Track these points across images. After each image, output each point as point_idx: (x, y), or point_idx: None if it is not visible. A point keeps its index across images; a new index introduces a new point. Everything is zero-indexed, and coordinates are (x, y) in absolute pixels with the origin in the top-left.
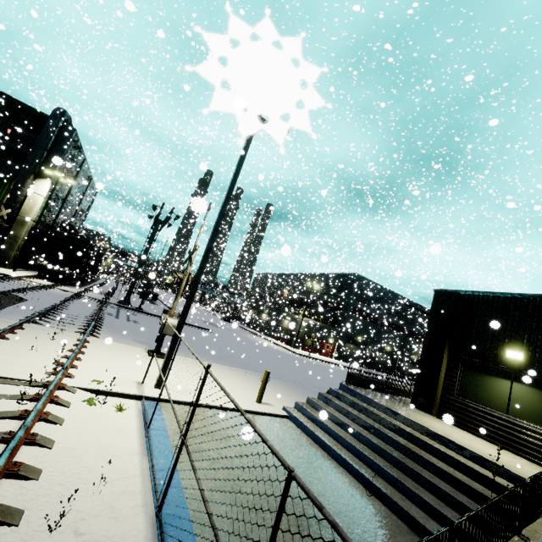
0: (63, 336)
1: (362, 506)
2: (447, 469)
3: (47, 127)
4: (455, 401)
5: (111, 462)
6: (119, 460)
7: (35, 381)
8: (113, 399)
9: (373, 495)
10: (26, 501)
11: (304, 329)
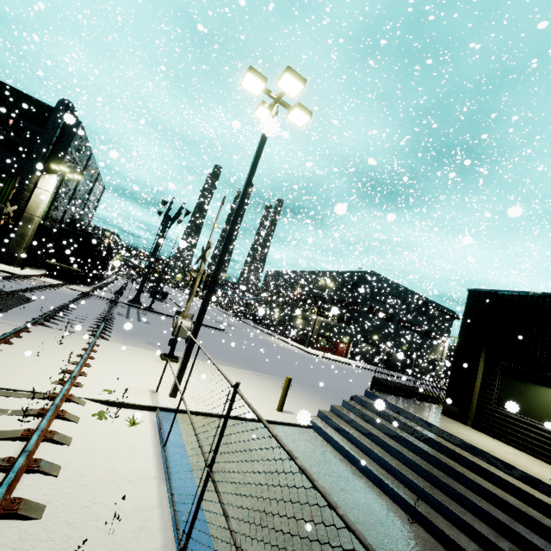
0: (71, 339)
1: (405, 536)
2: (497, 492)
3: (51, 120)
4: (493, 411)
5: (125, 498)
6: (134, 487)
7: (41, 392)
8: (125, 411)
9: (415, 521)
10: (26, 550)
11: (318, 329)
